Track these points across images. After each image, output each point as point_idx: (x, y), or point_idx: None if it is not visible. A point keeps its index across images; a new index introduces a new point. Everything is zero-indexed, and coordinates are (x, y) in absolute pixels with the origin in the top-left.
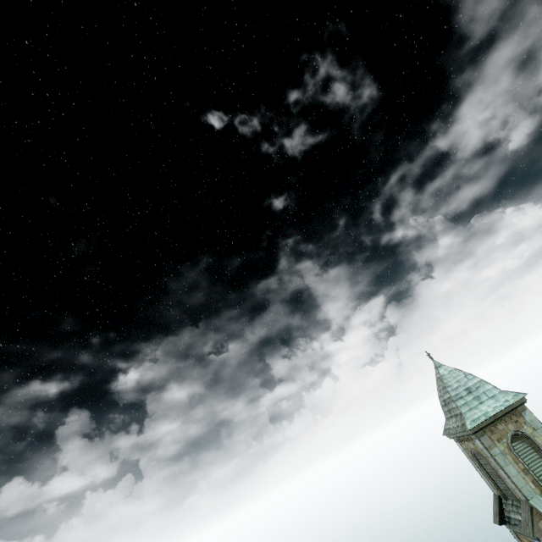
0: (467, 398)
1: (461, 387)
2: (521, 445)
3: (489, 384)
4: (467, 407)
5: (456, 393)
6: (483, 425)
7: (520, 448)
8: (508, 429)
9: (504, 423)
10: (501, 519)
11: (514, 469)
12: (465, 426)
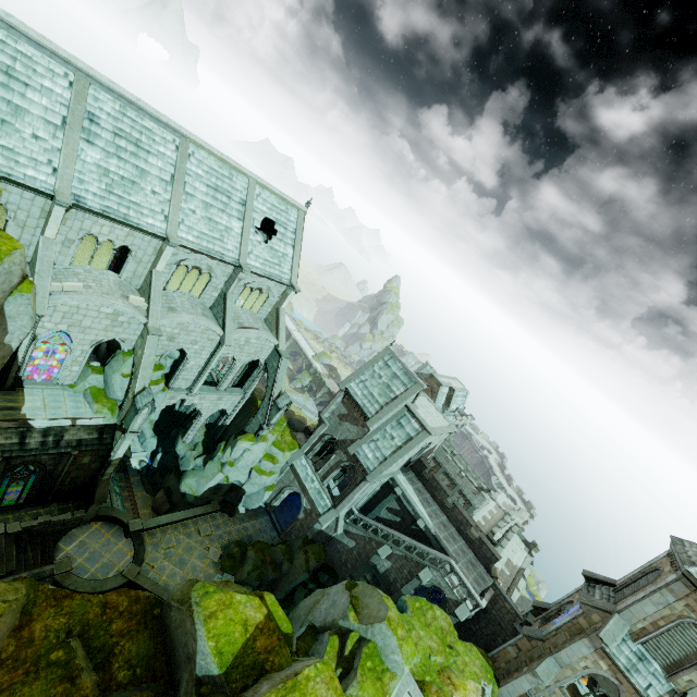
0: None
1: None
2: (696, 636)
3: None
4: None
5: None
6: None
7: (689, 632)
8: None
9: None
10: (589, 579)
11: (652, 611)
12: (690, 565)
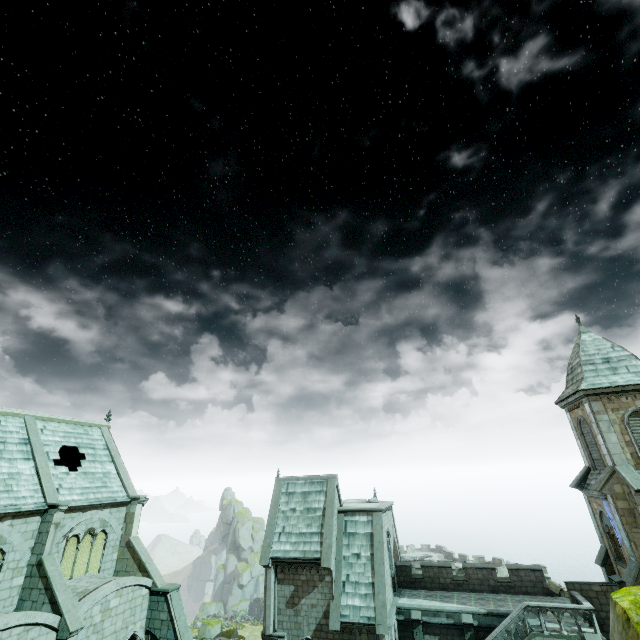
0: (599, 366)
1: (598, 355)
2: None
3: (639, 361)
4: (594, 374)
5: (589, 359)
6: (603, 391)
7: (637, 424)
8: (633, 404)
9: (631, 398)
10: (579, 484)
11: (616, 438)
12: (579, 387)
